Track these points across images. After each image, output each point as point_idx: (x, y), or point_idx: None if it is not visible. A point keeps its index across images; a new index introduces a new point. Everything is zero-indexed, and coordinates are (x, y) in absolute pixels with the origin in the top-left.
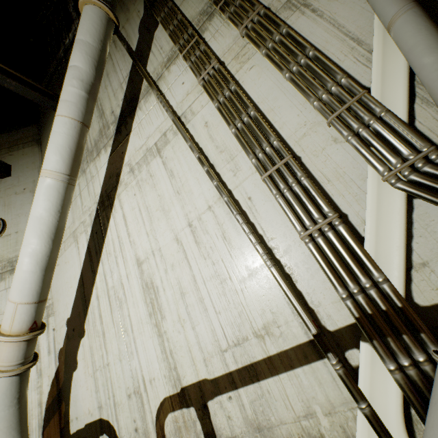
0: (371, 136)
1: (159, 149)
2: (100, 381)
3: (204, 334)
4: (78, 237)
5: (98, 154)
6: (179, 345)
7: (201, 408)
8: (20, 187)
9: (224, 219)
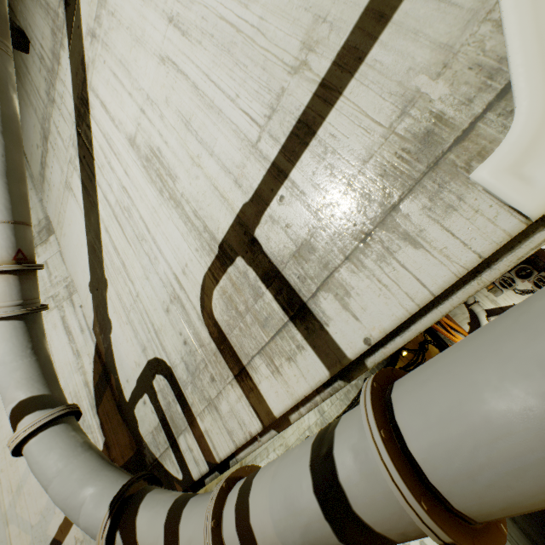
0: None
1: None
2: (136, 321)
3: (227, 147)
4: (71, 184)
5: (59, 62)
6: (202, 195)
7: (248, 248)
8: None
9: None
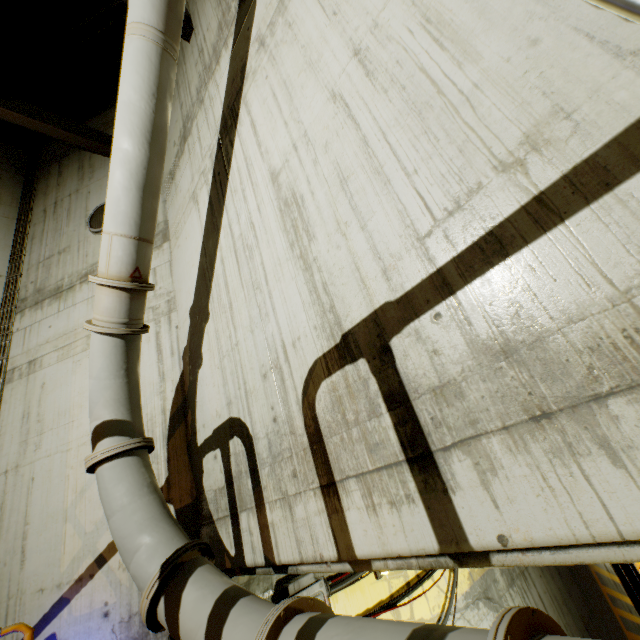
0: None
1: None
2: (228, 370)
3: (384, 226)
4: (198, 196)
5: (218, 61)
6: (338, 269)
7: (378, 355)
8: None
9: None
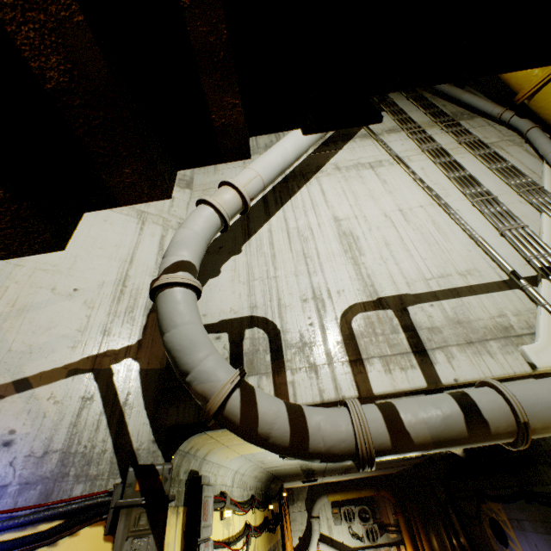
0: (546, 202)
1: (372, 166)
2: (259, 288)
3: (409, 269)
4: None
5: None
6: (379, 272)
7: (400, 310)
8: None
9: (435, 214)
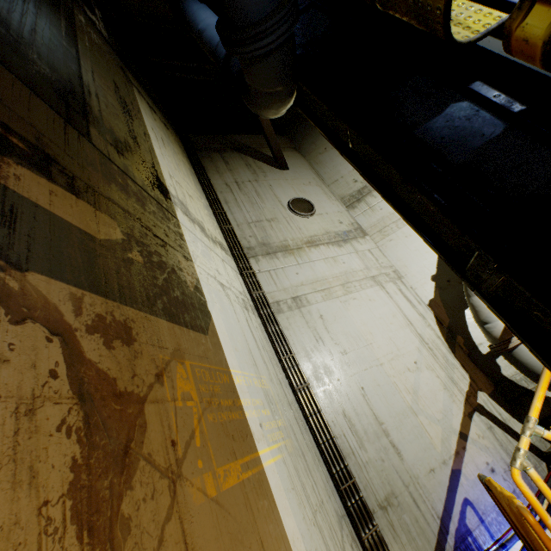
0: None
1: None
2: None
3: None
4: None
5: None
6: None
7: None
8: (304, 180)
9: None
